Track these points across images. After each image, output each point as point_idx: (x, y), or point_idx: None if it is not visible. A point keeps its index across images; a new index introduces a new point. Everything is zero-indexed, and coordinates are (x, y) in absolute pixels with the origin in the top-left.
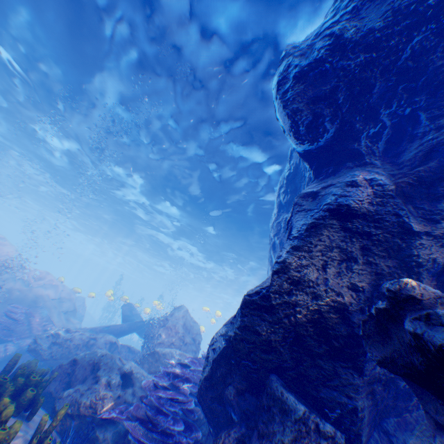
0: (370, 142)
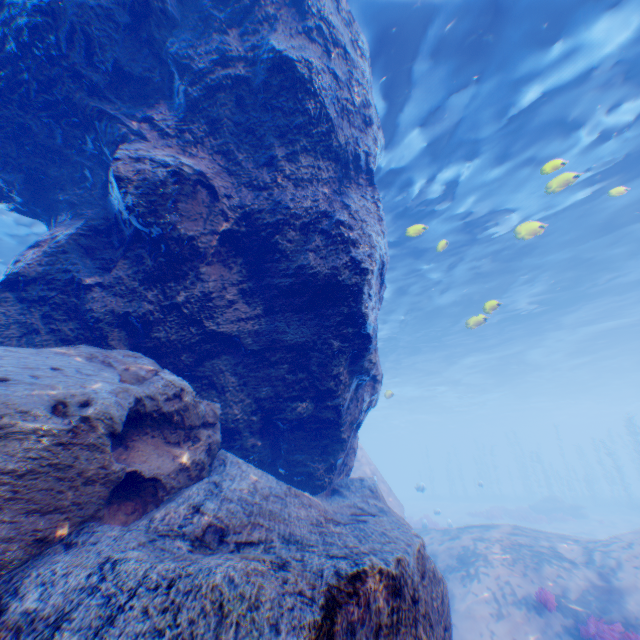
0: (81, 189)
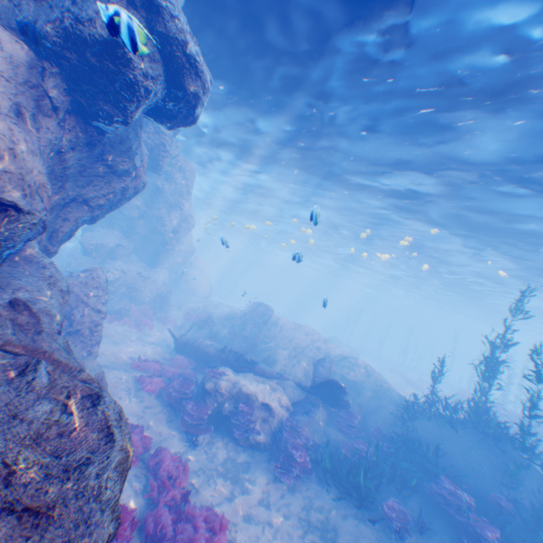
0: None
